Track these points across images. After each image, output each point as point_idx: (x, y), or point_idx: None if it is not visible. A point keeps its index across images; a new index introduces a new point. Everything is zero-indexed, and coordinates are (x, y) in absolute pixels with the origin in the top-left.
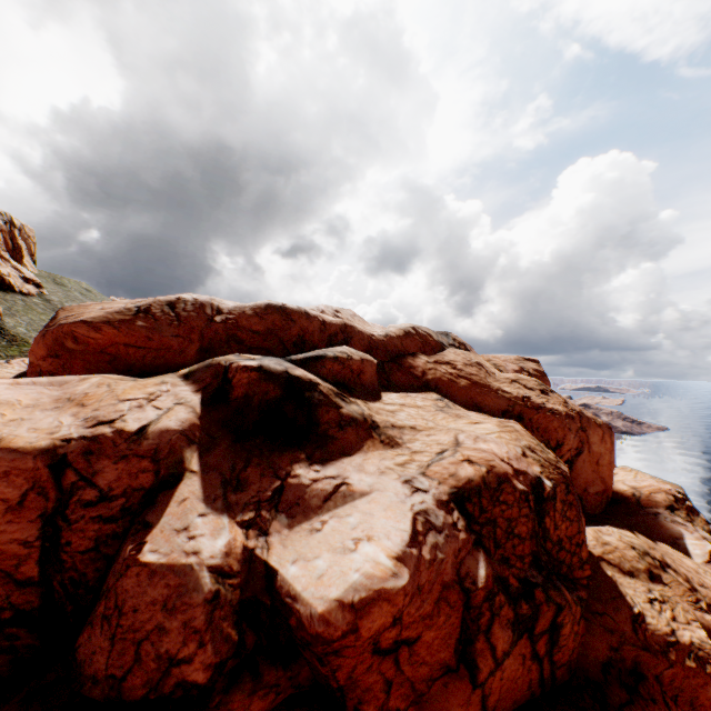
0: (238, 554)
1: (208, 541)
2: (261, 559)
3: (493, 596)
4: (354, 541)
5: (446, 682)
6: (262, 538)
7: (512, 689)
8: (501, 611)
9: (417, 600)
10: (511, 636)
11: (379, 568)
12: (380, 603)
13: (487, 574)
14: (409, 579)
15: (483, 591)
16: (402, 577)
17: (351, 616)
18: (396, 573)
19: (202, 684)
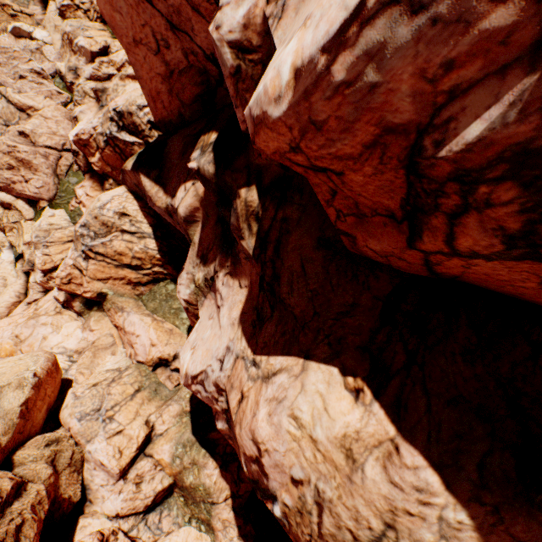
0: (257, 27)
1: (230, 13)
2: (271, 34)
3: (472, 183)
4: (301, 24)
5: (385, 224)
6: (281, 2)
7: (500, 287)
8: (487, 211)
9: (316, 138)
10: (500, 248)
11: (274, 83)
12: (263, 129)
13: (484, 140)
14: (285, 112)
15: (450, 167)
16: (280, 106)
17: (253, 130)
18: (279, 98)
19: (243, 132)
